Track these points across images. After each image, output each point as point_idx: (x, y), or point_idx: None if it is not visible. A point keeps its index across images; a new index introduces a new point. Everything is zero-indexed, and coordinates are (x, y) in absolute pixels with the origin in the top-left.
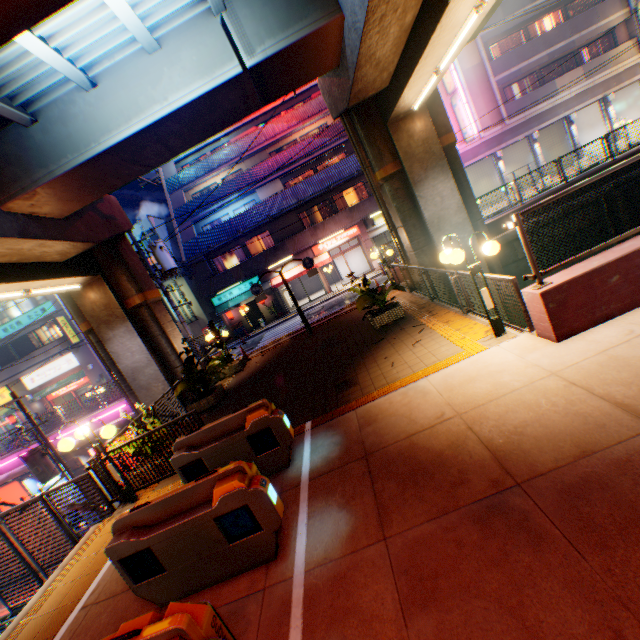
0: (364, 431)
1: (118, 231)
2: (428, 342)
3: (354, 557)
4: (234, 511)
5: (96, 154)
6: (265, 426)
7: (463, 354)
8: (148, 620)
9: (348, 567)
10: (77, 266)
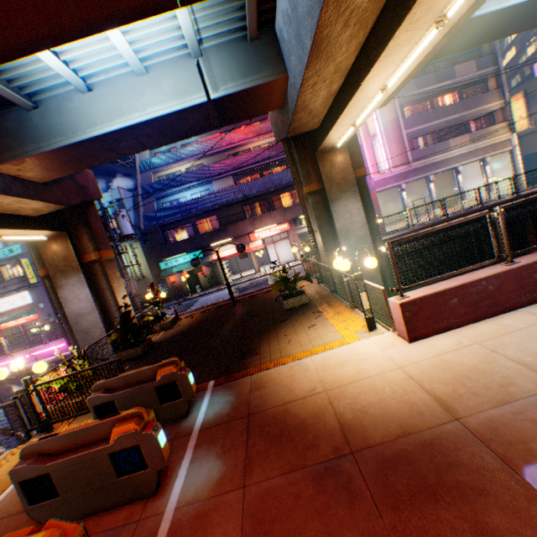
0: (253, 394)
1: (88, 198)
2: (320, 327)
3: (217, 499)
4: (127, 449)
5: (81, 140)
6: (172, 380)
7: (342, 341)
8: (27, 533)
9: (210, 507)
10: (47, 221)
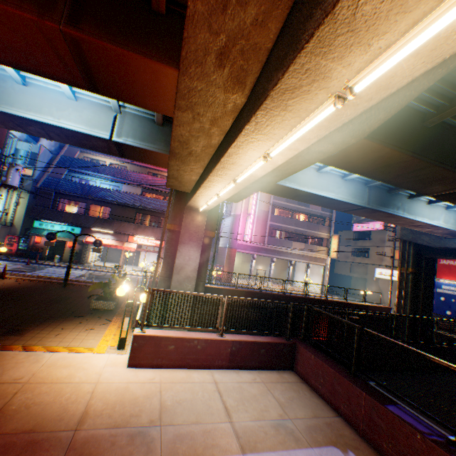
0: None
1: None
2: (94, 332)
3: None
4: None
5: None
6: None
7: (92, 349)
8: None
9: None
10: None
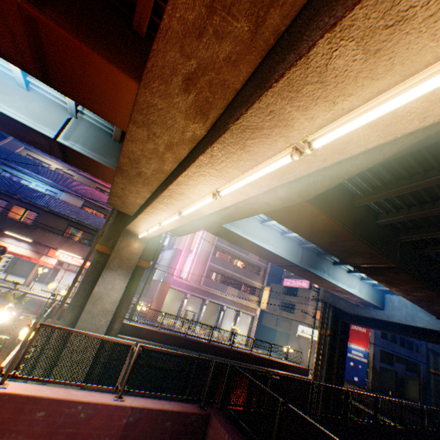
0: None
1: None
2: None
3: None
4: None
5: None
6: None
7: None
8: None
9: None
10: None
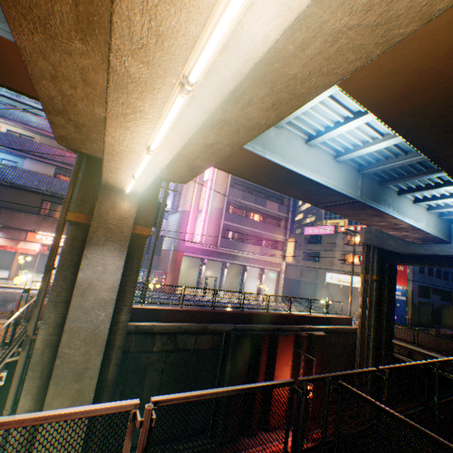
0: None
1: None
2: None
3: None
4: None
5: None
6: None
7: None
8: None
9: None
10: None
